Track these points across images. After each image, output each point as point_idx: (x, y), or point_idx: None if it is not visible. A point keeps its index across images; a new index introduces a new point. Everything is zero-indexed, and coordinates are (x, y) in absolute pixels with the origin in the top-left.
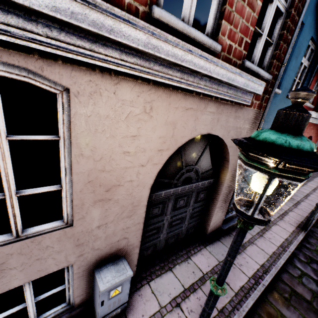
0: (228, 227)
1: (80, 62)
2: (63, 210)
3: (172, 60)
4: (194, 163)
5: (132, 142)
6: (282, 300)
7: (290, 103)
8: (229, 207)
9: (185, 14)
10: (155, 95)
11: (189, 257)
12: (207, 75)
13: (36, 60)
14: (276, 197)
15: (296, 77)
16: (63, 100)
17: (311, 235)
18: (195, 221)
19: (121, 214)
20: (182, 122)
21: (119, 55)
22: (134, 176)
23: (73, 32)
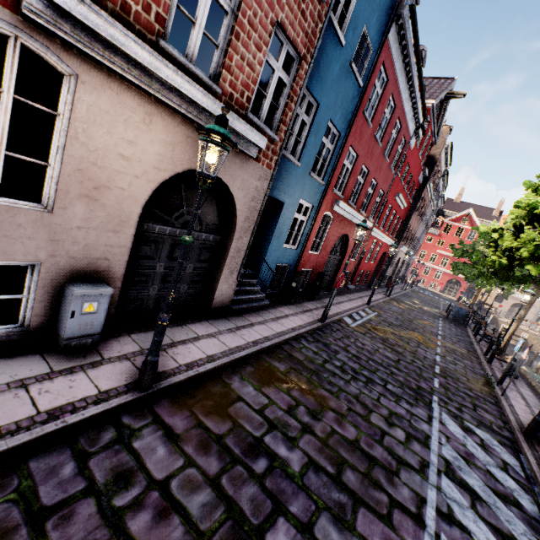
0: (239, 309)
1: (91, 58)
2: (44, 192)
3: (172, 84)
4: None
5: (129, 147)
6: (276, 358)
7: (315, 183)
8: (238, 276)
9: (189, 53)
10: (156, 110)
11: (185, 324)
12: (206, 110)
13: (57, 44)
14: (306, 299)
15: (320, 157)
16: (70, 82)
17: (328, 327)
18: (196, 288)
19: (107, 225)
20: (182, 148)
21: (126, 65)
22: (126, 185)
23: (92, 35)
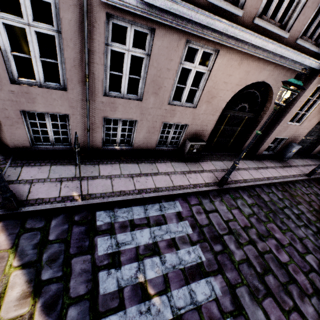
0: (319, 156)
1: None
2: (301, 120)
3: None
4: None
5: None
6: None
7: None
8: None
9: None
10: None
11: (302, 158)
12: None
13: None
14: None
15: None
16: None
17: None
18: (309, 145)
19: (307, 127)
20: None
21: None
22: (319, 115)
23: None
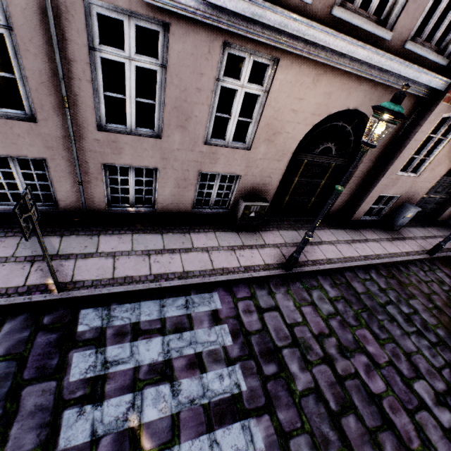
0: (450, 223)
1: None
2: (419, 169)
3: None
4: None
5: None
6: None
7: None
8: None
9: None
10: None
11: (424, 227)
12: None
13: None
14: None
15: None
16: None
17: None
18: (434, 207)
19: (429, 180)
20: None
21: None
22: (448, 162)
23: None
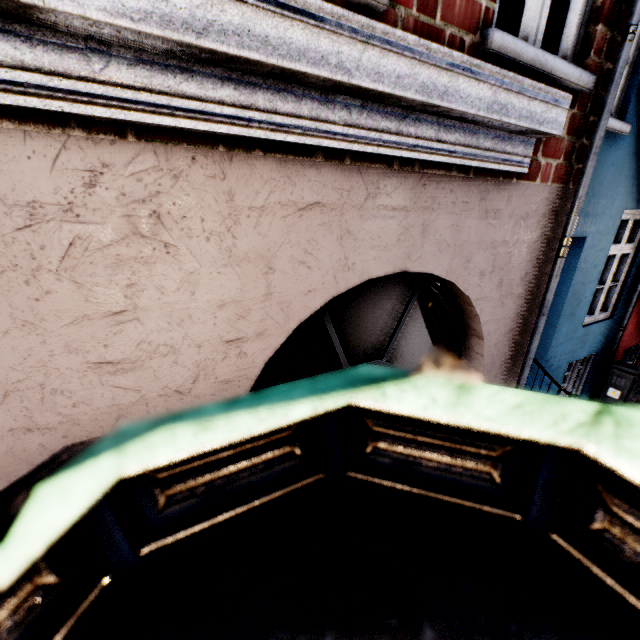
0: None
1: None
2: None
3: (151, 29)
4: (377, 352)
5: (117, 331)
6: None
7: None
8: None
9: None
10: (163, 174)
11: None
12: (339, 85)
13: None
14: (638, 403)
15: None
16: None
17: None
18: None
19: None
20: (293, 251)
21: None
22: None
23: None
